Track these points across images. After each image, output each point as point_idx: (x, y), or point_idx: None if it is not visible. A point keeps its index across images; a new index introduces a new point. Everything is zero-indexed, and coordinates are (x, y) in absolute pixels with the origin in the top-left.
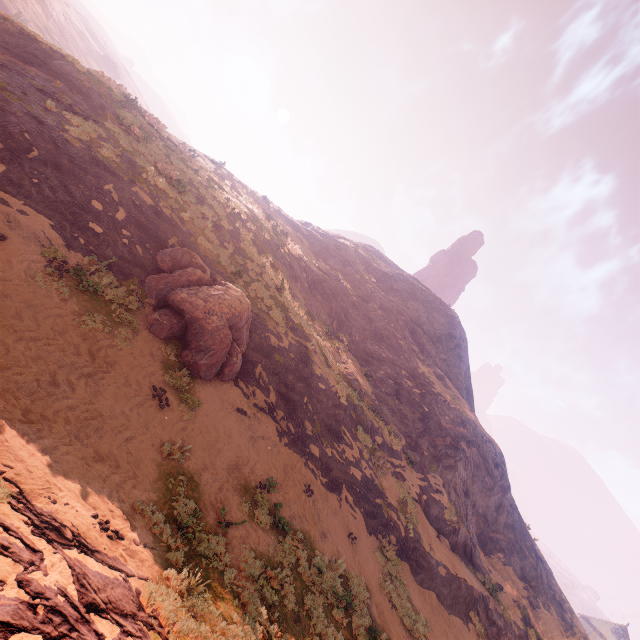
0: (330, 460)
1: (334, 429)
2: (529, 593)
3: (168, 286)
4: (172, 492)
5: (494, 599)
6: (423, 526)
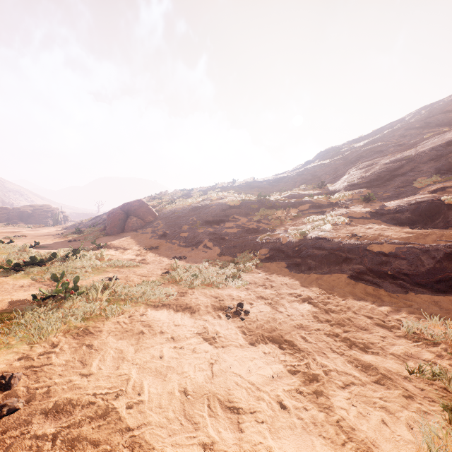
0: (199, 234)
1: (219, 220)
2: None
3: None
4: None
5: None
6: (359, 229)
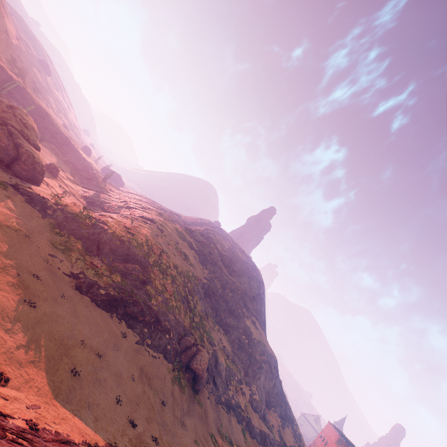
0: (227, 400)
1: (226, 385)
2: (282, 423)
3: (188, 360)
4: (214, 443)
5: (272, 433)
6: (251, 413)
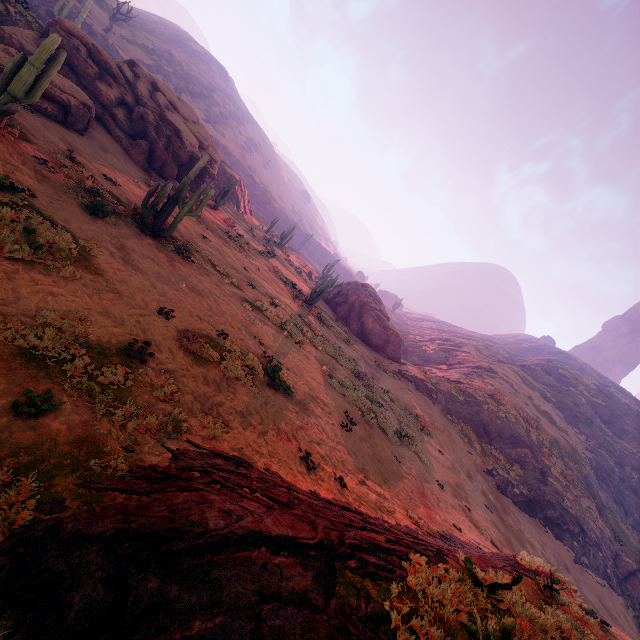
0: None
1: None
2: None
3: (638, 594)
4: None
5: None
6: None
